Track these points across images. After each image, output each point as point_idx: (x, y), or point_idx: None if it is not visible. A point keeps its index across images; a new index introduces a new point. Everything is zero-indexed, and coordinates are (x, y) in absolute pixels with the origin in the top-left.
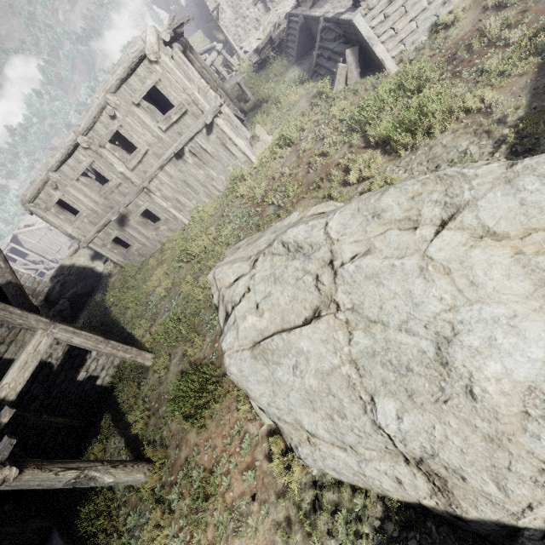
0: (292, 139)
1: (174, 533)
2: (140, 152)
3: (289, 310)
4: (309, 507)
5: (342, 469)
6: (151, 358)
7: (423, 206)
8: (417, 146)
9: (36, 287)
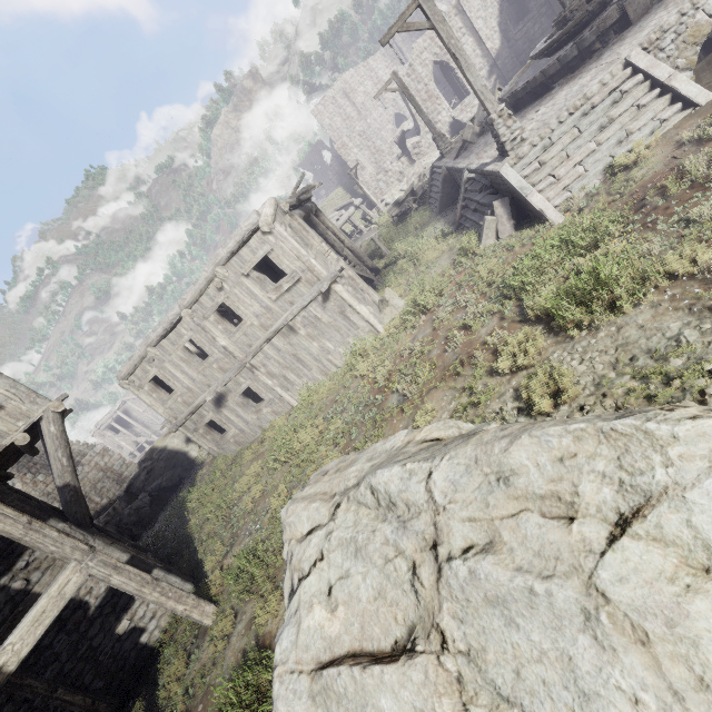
0: (427, 305)
1: None
2: (246, 324)
3: (373, 615)
4: None
5: None
6: (212, 612)
7: (581, 478)
8: (598, 325)
9: (123, 471)
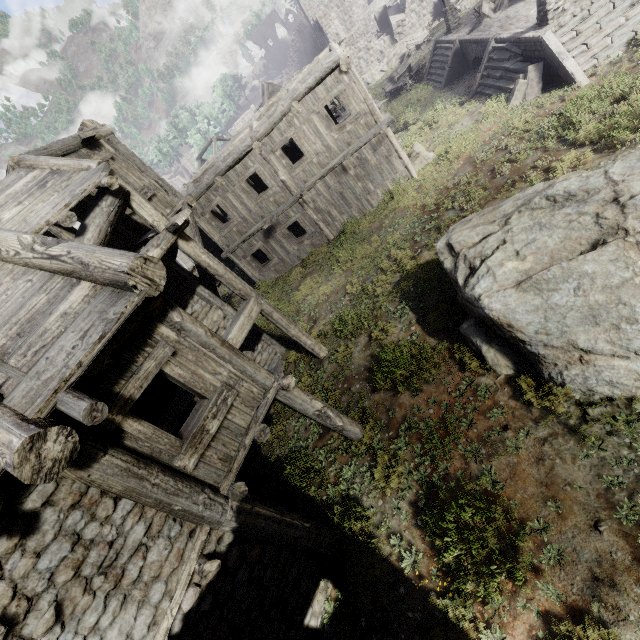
0: (466, 151)
1: (409, 471)
2: (307, 161)
3: (560, 249)
4: (578, 422)
5: (622, 378)
6: (325, 350)
7: None
8: (636, 141)
9: None
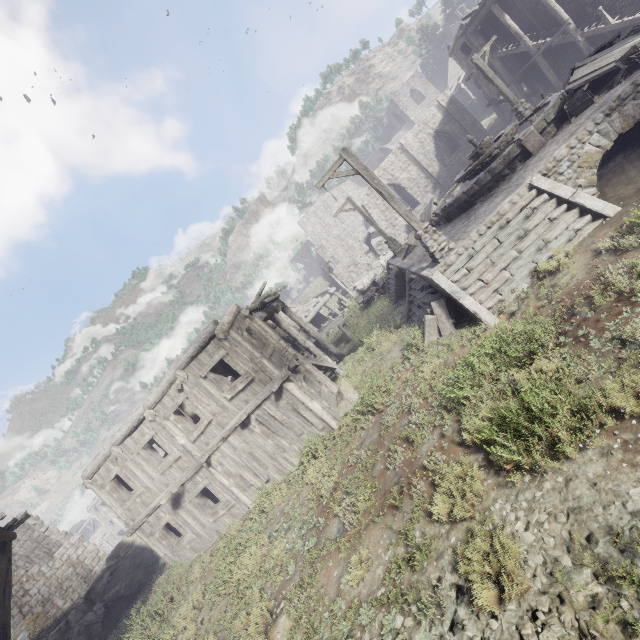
0: (374, 405)
1: None
2: (203, 423)
3: None
4: None
5: None
6: None
7: None
8: (541, 470)
9: (94, 565)
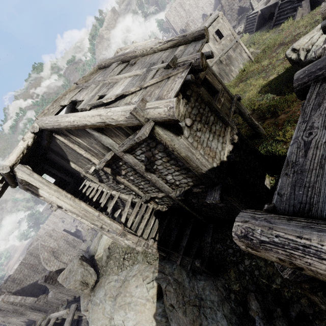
0: (278, 41)
1: None
2: None
3: None
4: None
5: None
6: None
7: None
8: None
9: None
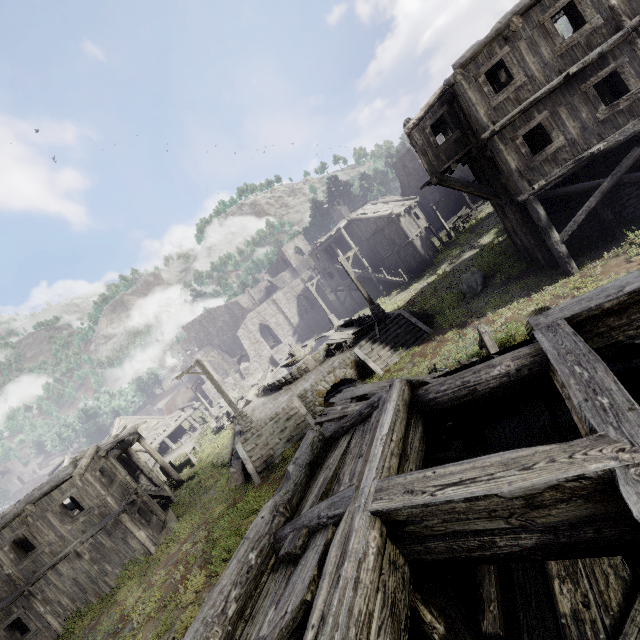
0: (182, 535)
1: None
2: (38, 552)
3: None
4: None
5: None
6: None
7: None
8: None
9: None
